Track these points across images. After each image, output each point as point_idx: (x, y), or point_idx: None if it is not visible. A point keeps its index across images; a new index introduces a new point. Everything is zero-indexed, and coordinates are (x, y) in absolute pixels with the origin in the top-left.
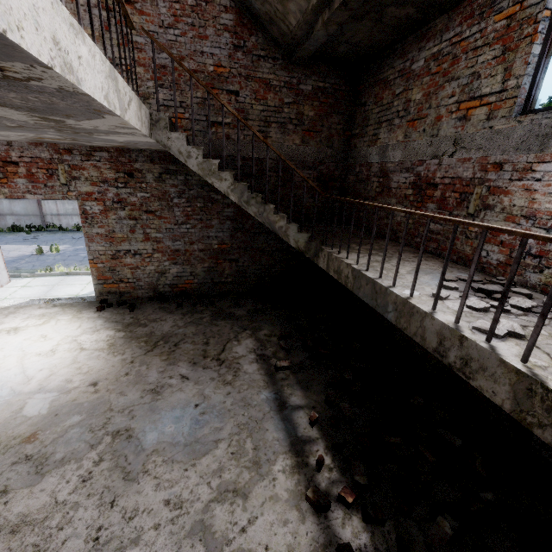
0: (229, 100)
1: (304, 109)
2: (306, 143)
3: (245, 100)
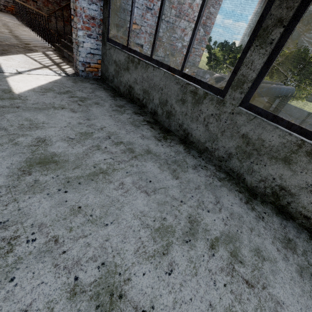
0: (34, 4)
1: (64, 12)
2: (66, 26)
3: (40, 5)
